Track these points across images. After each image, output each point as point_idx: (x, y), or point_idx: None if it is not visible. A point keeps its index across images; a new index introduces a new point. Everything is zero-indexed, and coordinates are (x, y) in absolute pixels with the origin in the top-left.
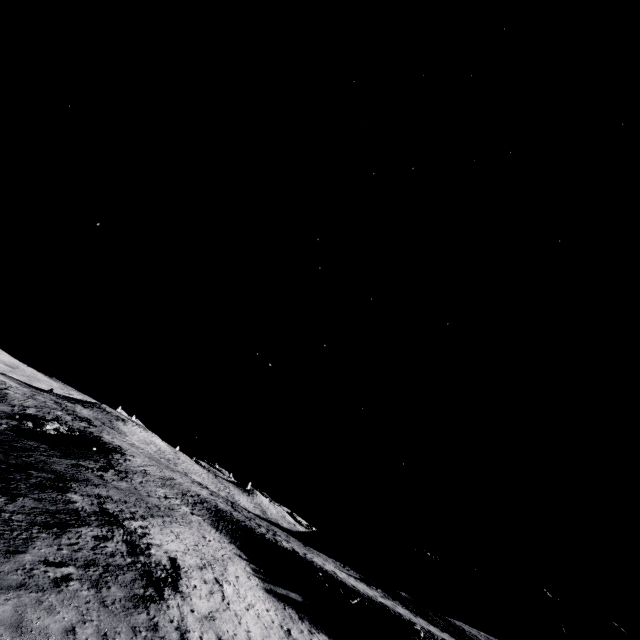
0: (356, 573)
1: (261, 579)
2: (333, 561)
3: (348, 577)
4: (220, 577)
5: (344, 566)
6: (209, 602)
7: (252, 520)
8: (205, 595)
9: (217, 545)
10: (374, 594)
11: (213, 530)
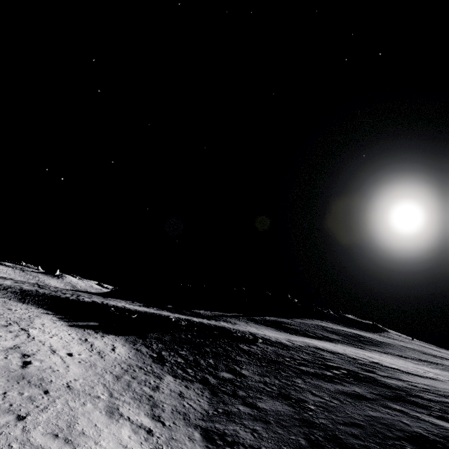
0: (141, 304)
1: (66, 321)
2: (125, 301)
3: (134, 306)
4: (26, 327)
5: (133, 302)
6: (15, 341)
7: (58, 292)
8: (10, 338)
9: (24, 311)
10: (150, 310)
11: (20, 304)
